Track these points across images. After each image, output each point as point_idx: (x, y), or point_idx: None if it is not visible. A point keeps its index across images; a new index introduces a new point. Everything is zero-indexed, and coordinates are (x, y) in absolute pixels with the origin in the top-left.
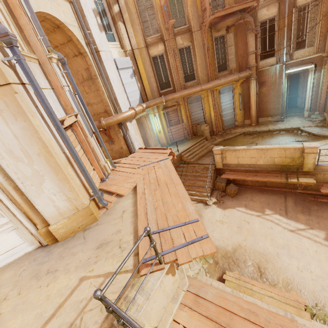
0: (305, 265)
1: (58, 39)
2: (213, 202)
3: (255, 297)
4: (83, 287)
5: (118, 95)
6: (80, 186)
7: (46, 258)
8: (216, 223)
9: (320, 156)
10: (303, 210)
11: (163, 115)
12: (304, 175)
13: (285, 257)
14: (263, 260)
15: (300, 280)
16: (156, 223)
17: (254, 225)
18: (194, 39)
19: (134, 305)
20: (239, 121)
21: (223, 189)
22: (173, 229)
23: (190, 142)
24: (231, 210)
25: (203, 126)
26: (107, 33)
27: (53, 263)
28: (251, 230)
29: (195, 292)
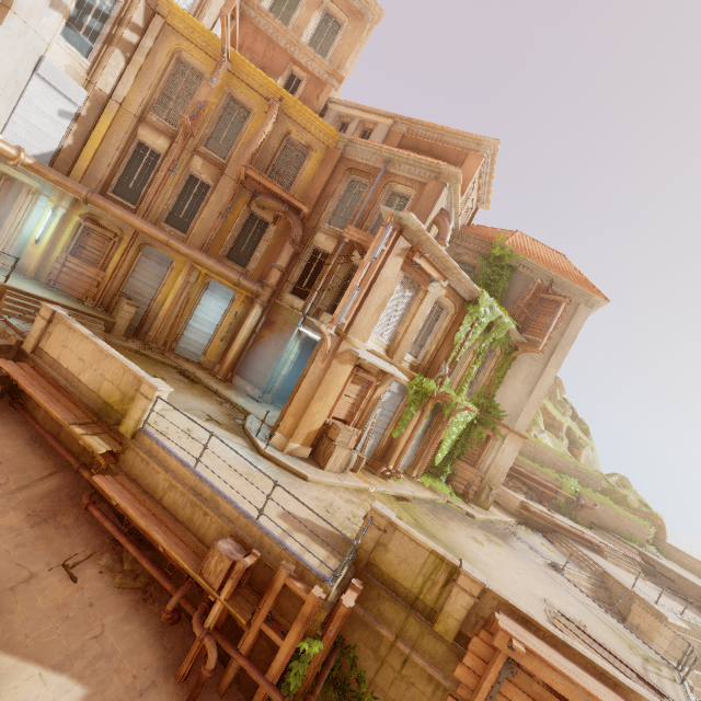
0: None
1: None
2: None
3: None
4: None
5: None
6: None
7: None
8: None
9: (152, 410)
10: (41, 511)
11: (75, 225)
12: (112, 438)
13: None
14: None
15: None
16: None
17: None
18: (220, 183)
19: None
20: (207, 358)
21: None
22: None
23: (71, 303)
24: None
25: (126, 300)
26: (80, 34)
27: None
28: None
29: None
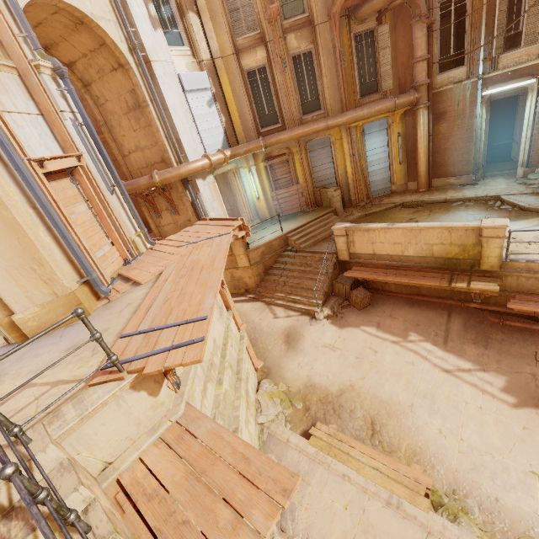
0: (454, 428)
1: (85, 43)
2: (326, 316)
3: (350, 466)
4: (22, 396)
5: (182, 133)
6: (60, 261)
7: (5, 359)
8: (323, 348)
9: (510, 243)
10: (476, 338)
11: (264, 170)
12: (482, 277)
13: (423, 411)
14: (384, 412)
15: (437, 450)
16: (152, 320)
17: (384, 356)
18: (318, 38)
19: (58, 421)
20: (397, 184)
21: (347, 295)
22: (168, 328)
23: (307, 217)
24: (353, 330)
25: (331, 190)
26: (170, 32)
27: (8, 365)
28: (377, 365)
29: (185, 425)
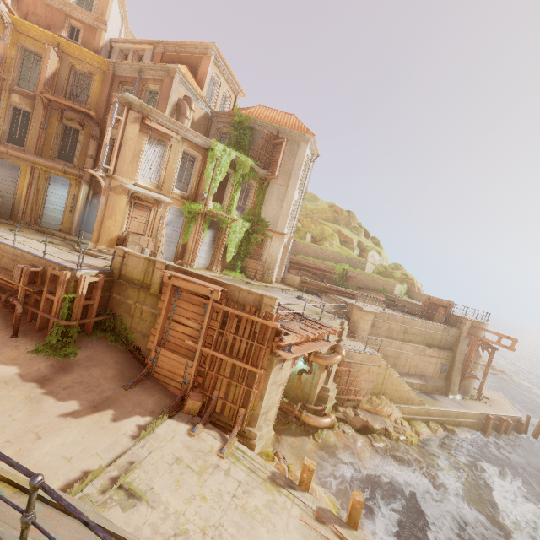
0: None
1: None
2: None
3: None
4: None
5: None
6: None
7: None
8: None
9: None
10: None
11: None
12: None
13: None
14: None
15: None
16: None
17: None
18: (35, 109)
19: None
20: (65, 226)
21: None
22: None
23: None
24: None
25: None
26: None
27: None
28: None
29: None
